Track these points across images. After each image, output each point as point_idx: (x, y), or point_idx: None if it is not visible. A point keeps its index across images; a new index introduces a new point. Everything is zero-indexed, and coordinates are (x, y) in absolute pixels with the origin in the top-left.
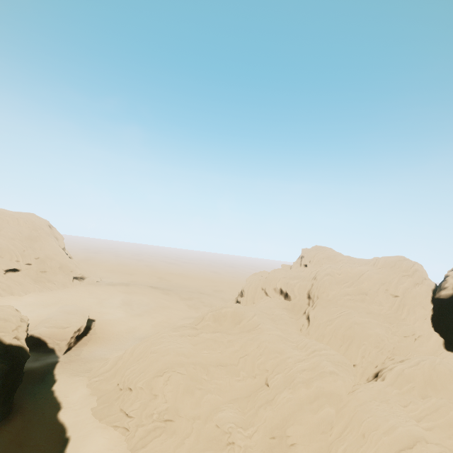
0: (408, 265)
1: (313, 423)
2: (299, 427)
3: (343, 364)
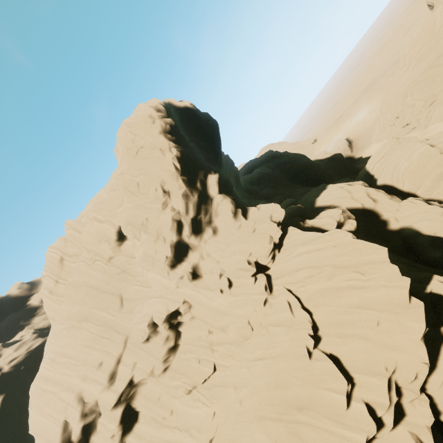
0: None
1: None
2: None
3: None
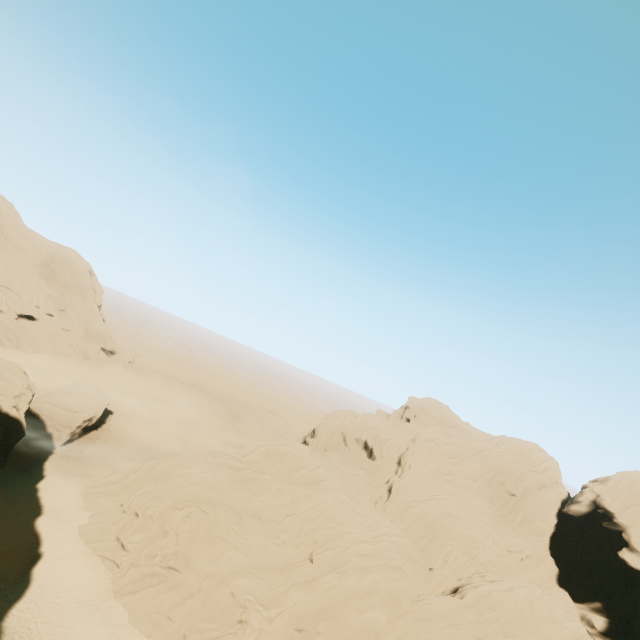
0: (540, 458)
1: (354, 625)
2: (336, 625)
3: (416, 562)
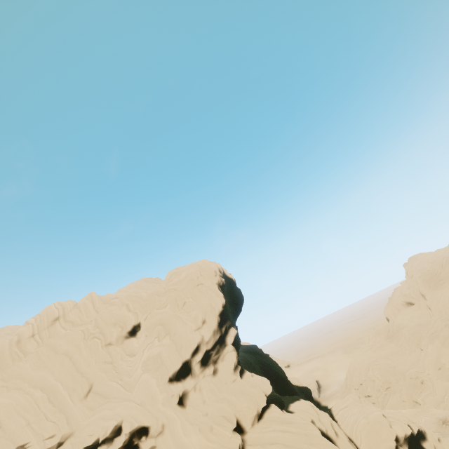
0: None
1: None
2: (445, 357)
3: None
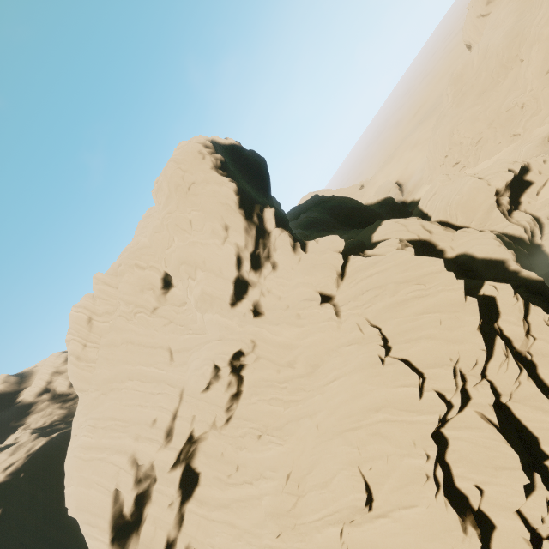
0: None
1: None
2: None
3: None
